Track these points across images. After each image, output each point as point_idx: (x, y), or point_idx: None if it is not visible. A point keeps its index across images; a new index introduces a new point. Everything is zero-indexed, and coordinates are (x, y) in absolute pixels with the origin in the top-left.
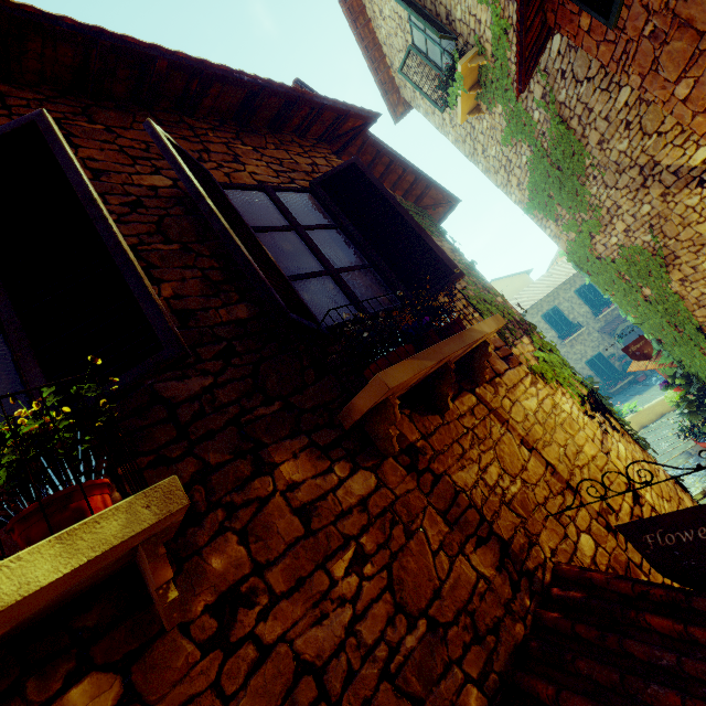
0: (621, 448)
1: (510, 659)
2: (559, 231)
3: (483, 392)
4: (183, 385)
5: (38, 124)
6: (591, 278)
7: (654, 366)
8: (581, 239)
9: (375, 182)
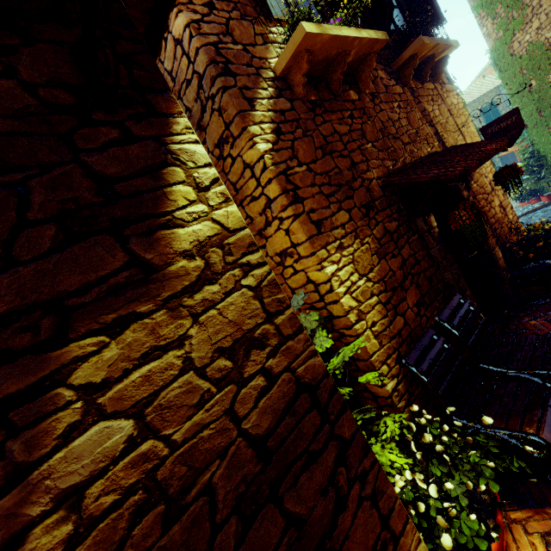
0: None
1: (434, 152)
2: (493, 29)
3: (437, 86)
4: None
5: None
6: (501, 74)
7: (516, 149)
8: (506, 37)
9: None
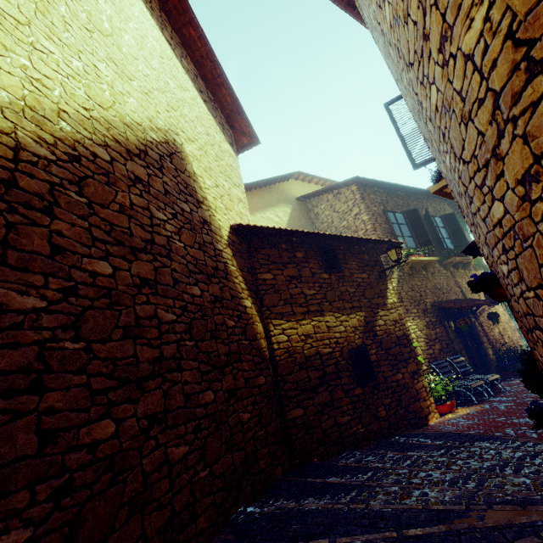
0: (500, 309)
1: (459, 299)
2: None
3: (466, 271)
4: (426, 250)
5: (417, 209)
6: None
7: None
8: None
9: (457, 220)
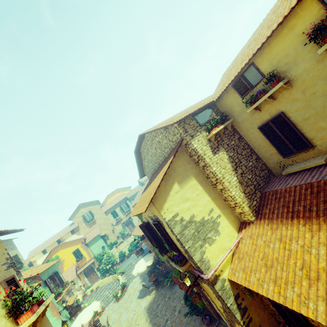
0: None
1: None
2: None
3: None
4: None
5: None
6: None
7: None
8: None
9: None
